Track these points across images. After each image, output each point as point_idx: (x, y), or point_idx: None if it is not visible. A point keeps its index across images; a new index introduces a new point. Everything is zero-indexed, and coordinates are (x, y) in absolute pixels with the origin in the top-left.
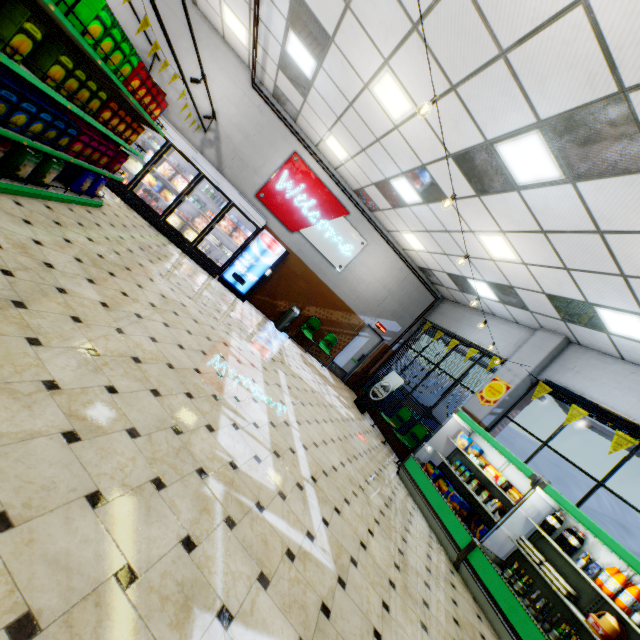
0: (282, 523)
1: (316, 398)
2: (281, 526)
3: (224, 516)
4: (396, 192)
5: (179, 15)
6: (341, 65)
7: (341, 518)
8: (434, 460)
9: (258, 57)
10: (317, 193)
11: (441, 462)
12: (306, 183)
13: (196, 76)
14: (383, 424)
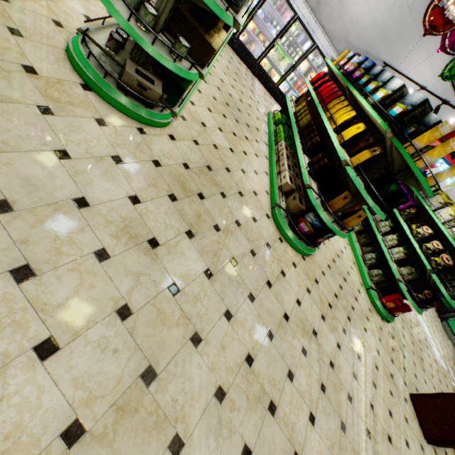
0: (453, 383)
1: None
2: (454, 385)
3: (452, 389)
4: None
5: (418, 23)
6: None
7: (453, 370)
8: None
9: None
10: None
11: None
12: None
13: (406, 71)
14: None
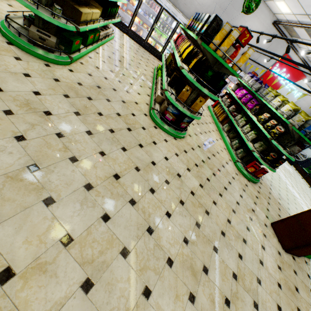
0: None
1: (287, 171)
2: None
3: None
4: None
5: None
6: None
7: None
8: None
9: (289, 18)
10: (291, 71)
11: None
12: (287, 67)
13: None
14: (298, 168)
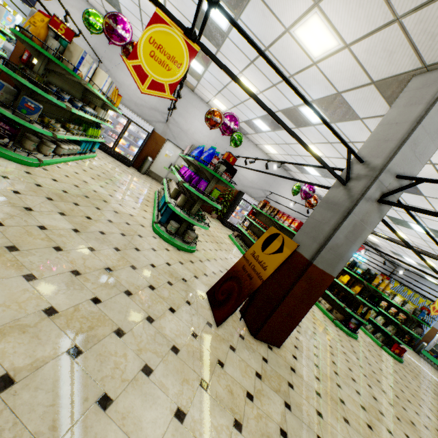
0: None
1: None
2: None
3: None
4: (402, 257)
5: None
6: (407, 249)
7: None
8: (427, 347)
9: None
10: None
11: (431, 348)
12: None
13: None
14: None
